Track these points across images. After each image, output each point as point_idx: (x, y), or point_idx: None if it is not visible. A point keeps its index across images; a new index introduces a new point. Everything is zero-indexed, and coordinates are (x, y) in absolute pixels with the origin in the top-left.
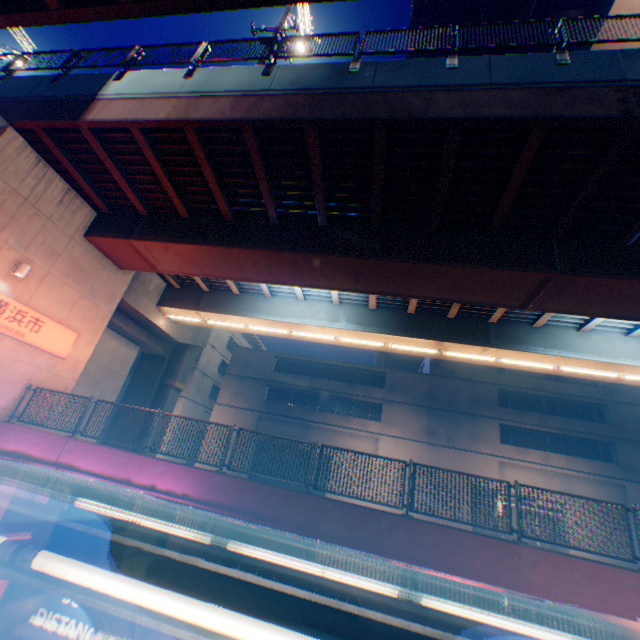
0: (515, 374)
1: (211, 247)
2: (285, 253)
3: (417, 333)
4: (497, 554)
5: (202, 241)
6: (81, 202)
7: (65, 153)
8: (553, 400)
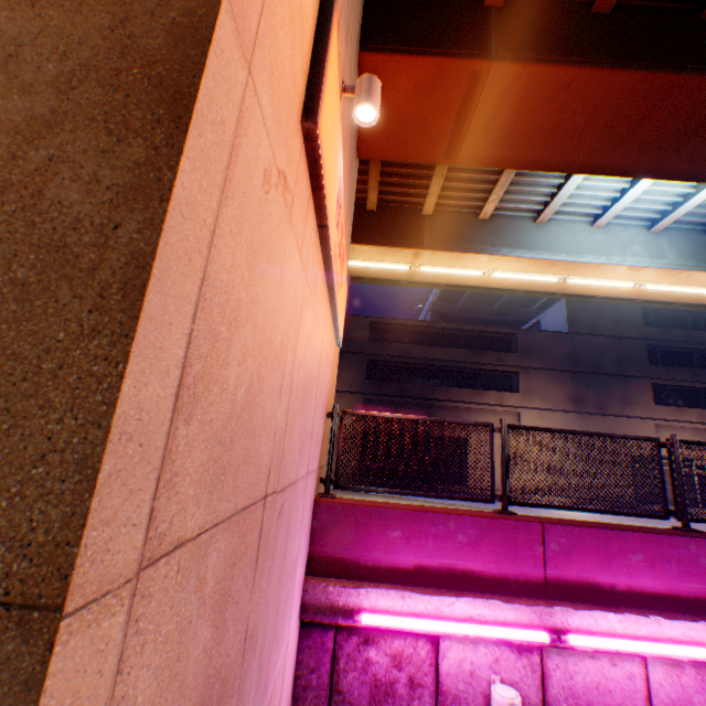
0: (658, 326)
1: (699, 78)
2: None
3: None
4: None
5: (672, 64)
6: None
7: None
8: (699, 353)
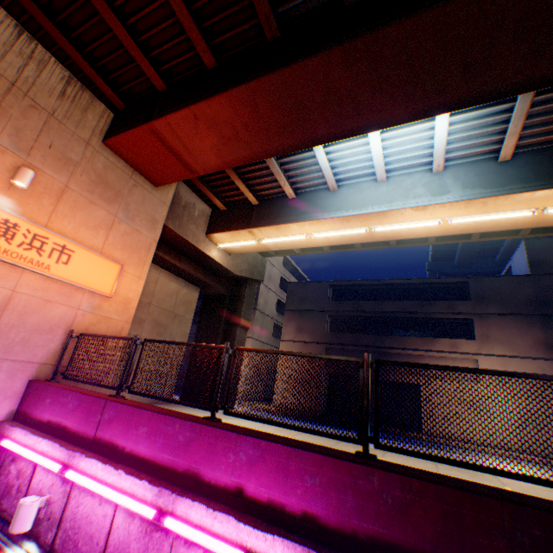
0: None
1: (255, 82)
2: (389, 29)
3: None
4: None
5: (240, 81)
6: (89, 97)
7: (48, 16)
8: None
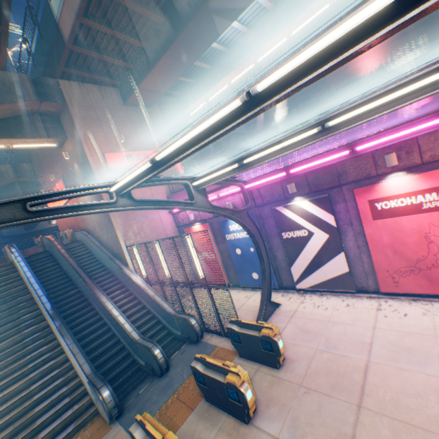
0: None
1: (168, 52)
2: (202, 9)
3: None
4: None
5: (162, 53)
6: (108, 90)
7: (81, 71)
8: None
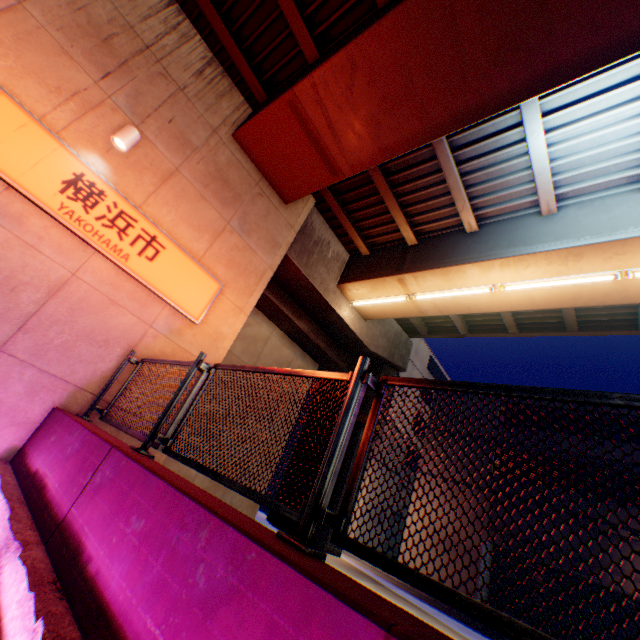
0: None
1: None
2: None
3: None
4: None
5: None
6: (228, 86)
7: None
8: None
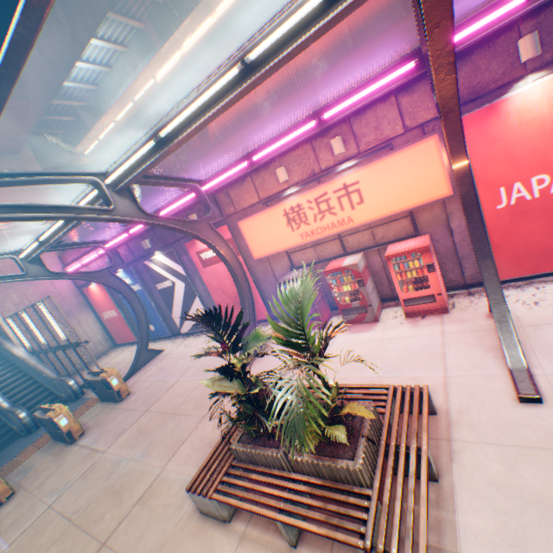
0: None
1: None
2: None
3: (179, 19)
4: (208, 164)
5: None
6: None
7: None
8: None
